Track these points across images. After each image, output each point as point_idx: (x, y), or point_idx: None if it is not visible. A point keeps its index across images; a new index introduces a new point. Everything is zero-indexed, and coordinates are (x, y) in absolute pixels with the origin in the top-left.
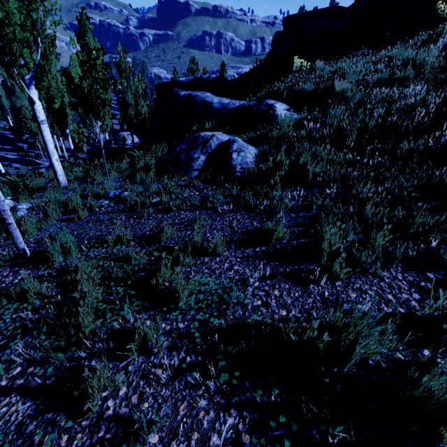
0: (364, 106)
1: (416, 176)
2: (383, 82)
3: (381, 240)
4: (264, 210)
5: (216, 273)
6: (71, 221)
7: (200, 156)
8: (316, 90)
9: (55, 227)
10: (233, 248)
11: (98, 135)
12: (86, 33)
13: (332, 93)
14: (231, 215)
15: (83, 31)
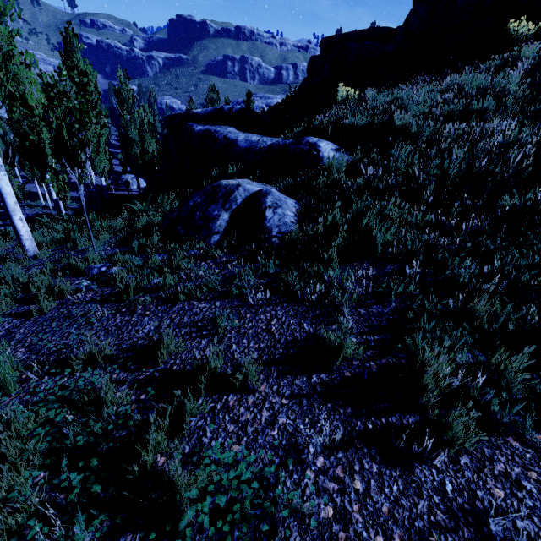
0: (438, 146)
1: (531, 246)
2: (456, 116)
3: (517, 367)
4: (317, 301)
5: (248, 432)
6: (28, 316)
7: (221, 214)
8: (369, 125)
9: (1, 328)
10: (275, 376)
11: (95, 178)
12: (73, 53)
13: (392, 129)
14: (268, 309)
15: (70, 50)
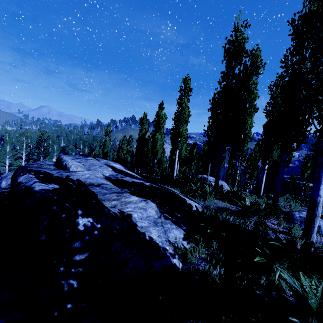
0: None
1: None
2: None
3: None
4: None
5: None
6: None
7: None
8: None
9: None
10: None
11: None
12: None
13: None
14: None
15: None
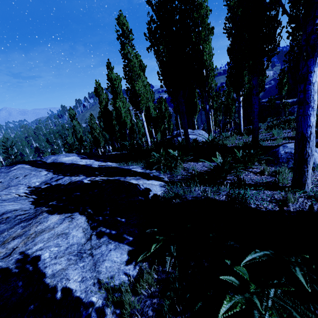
0: None
1: None
2: None
3: None
4: None
5: None
6: None
7: None
8: None
9: None
10: None
11: None
12: None
13: None
14: None
15: None
